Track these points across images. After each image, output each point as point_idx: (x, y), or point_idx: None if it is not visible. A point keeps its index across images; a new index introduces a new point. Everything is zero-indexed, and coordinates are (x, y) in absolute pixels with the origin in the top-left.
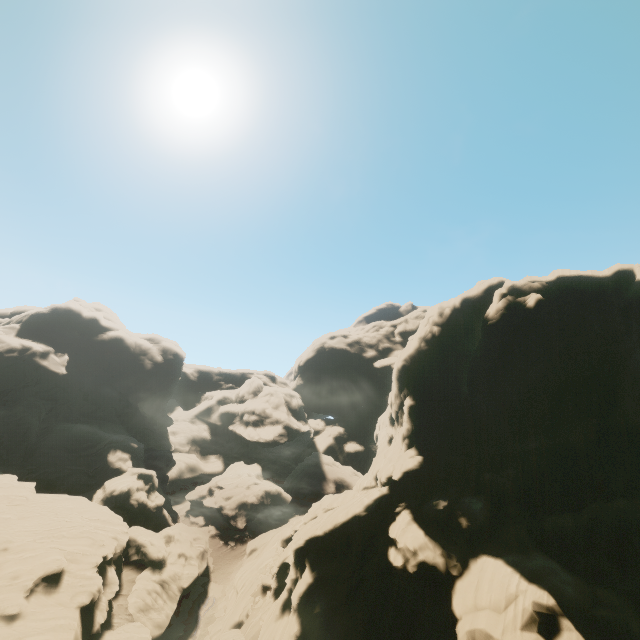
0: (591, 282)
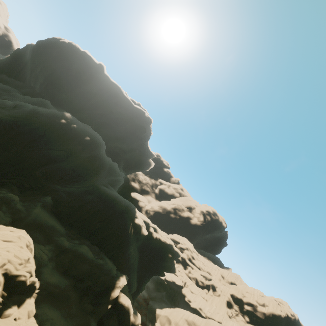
0: (91, 60)
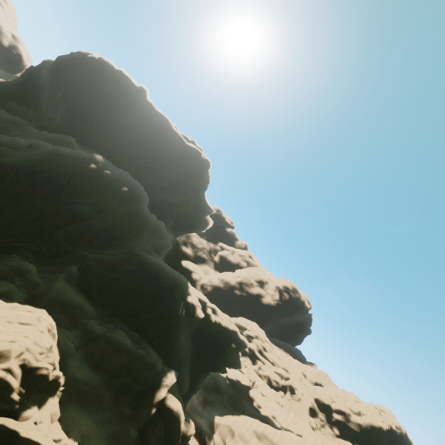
0: (129, 82)
